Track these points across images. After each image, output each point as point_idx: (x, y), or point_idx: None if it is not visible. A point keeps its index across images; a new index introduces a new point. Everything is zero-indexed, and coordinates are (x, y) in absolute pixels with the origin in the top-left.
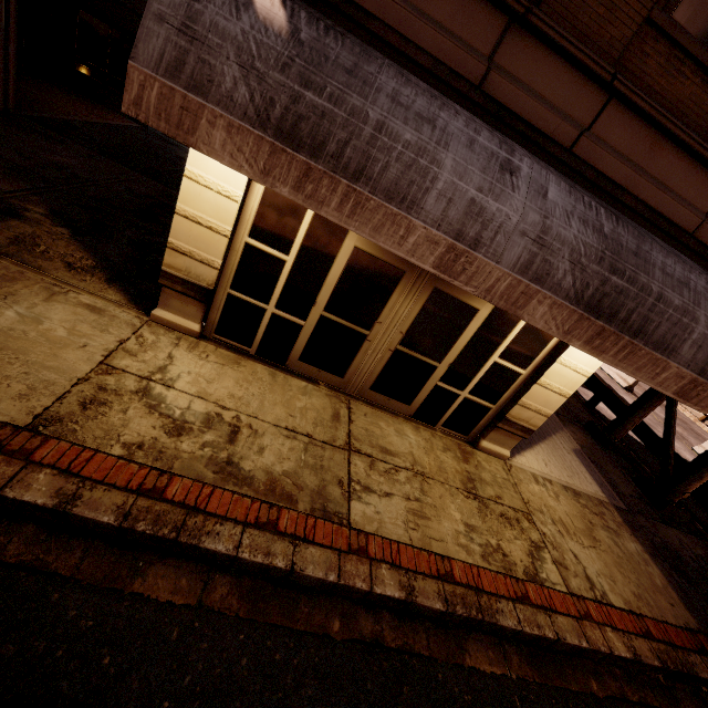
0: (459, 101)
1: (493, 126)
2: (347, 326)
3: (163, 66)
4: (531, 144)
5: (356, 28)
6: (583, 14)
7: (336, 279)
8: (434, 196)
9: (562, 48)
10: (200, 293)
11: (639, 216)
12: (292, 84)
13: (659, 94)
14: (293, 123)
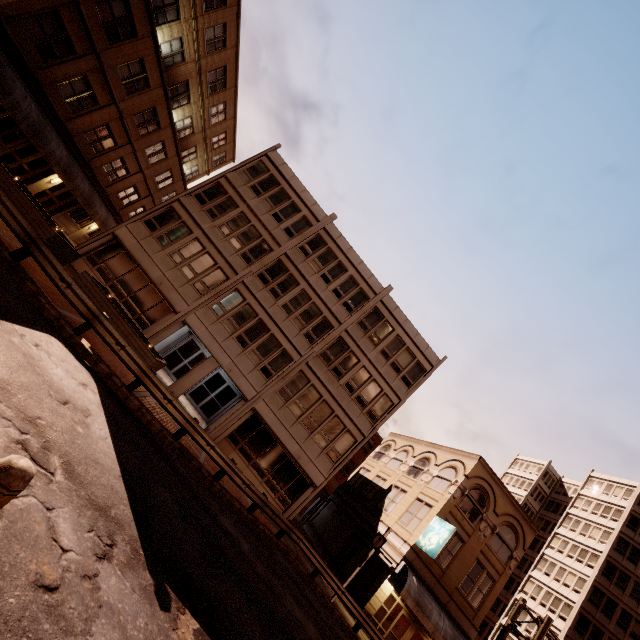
0: (429, 591)
1: (433, 597)
2: (395, 636)
3: (406, 590)
4: (439, 602)
5: (416, 574)
6: (447, 582)
7: (397, 620)
8: (432, 618)
9: (444, 587)
10: (369, 616)
11: (457, 624)
12: (418, 596)
13: (458, 599)
14: (418, 602)
